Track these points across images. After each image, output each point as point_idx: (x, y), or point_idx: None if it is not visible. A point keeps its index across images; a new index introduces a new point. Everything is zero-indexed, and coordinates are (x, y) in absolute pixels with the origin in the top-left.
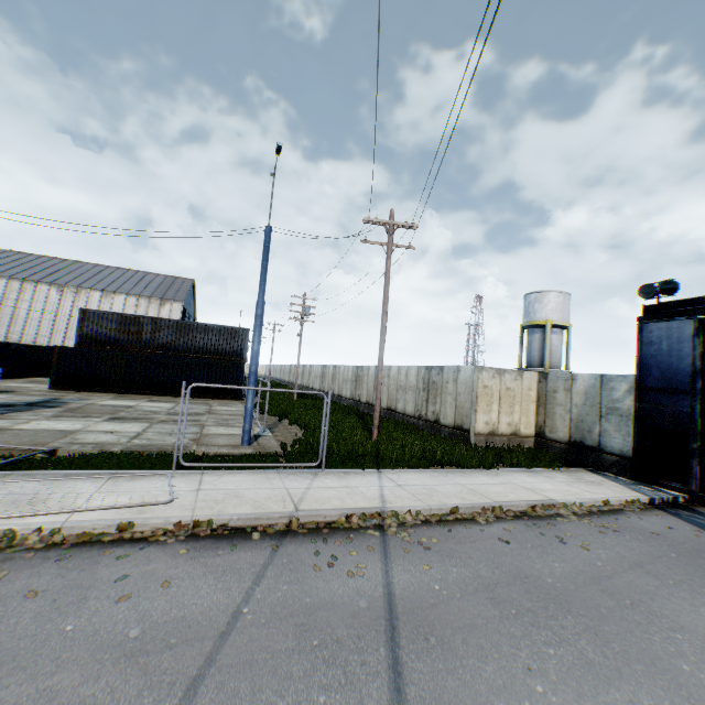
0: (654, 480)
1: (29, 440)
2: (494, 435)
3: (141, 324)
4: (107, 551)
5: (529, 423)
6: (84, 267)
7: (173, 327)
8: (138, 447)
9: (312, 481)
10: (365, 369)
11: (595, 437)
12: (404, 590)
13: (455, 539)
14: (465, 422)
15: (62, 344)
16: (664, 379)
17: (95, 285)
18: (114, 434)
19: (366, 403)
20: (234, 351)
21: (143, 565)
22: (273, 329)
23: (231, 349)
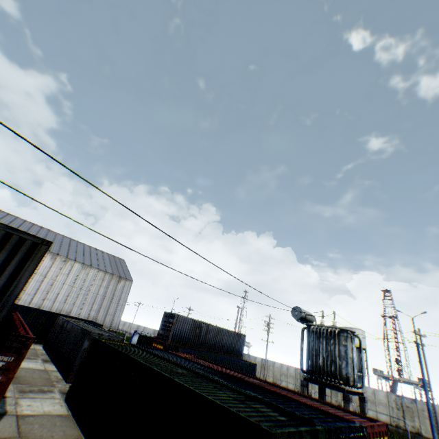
0: None
1: None
2: None
3: (201, 327)
4: None
5: None
6: (57, 236)
7: (215, 331)
8: None
9: None
10: None
11: None
12: None
13: None
14: None
15: (40, 303)
16: None
17: (76, 257)
18: None
19: None
20: (238, 350)
21: None
22: (188, 312)
23: (237, 348)
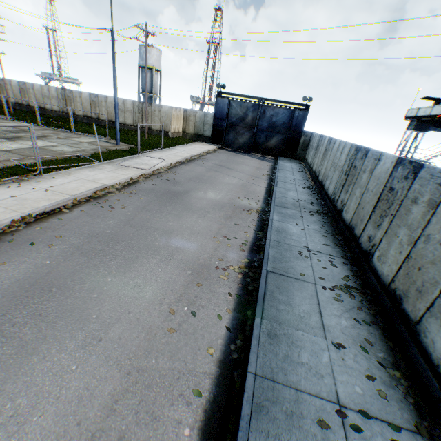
0: (216, 143)
1: (49, 153)
2: (174, 133)
3: None
4: (177, 168)
5: (181, 128)
6: None
7: None
8: (97, 150)
9: (169, 152)
10: (76, 93)
11: (202, 132)
12: (216, 163)
13: (208, 158)
14: (166, 129)
15: None
16: (220, 116)
17: None
18: (60, 147)
19: (84, 116)
20: None
21: (187, 168)
22: None
23: None
